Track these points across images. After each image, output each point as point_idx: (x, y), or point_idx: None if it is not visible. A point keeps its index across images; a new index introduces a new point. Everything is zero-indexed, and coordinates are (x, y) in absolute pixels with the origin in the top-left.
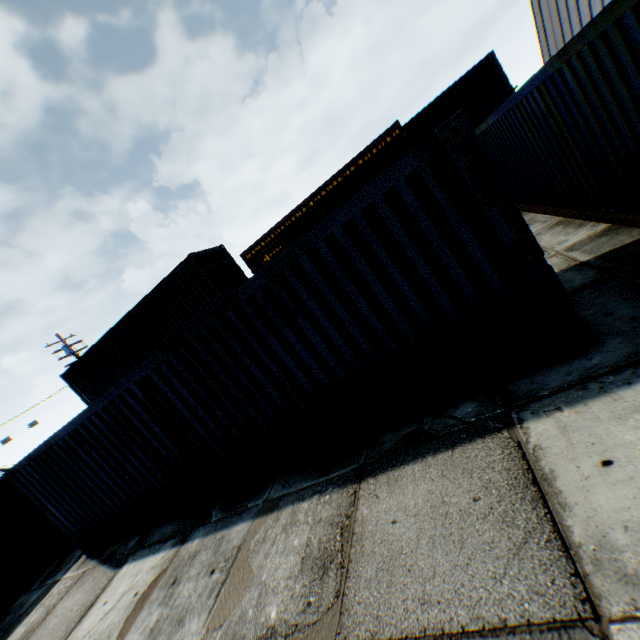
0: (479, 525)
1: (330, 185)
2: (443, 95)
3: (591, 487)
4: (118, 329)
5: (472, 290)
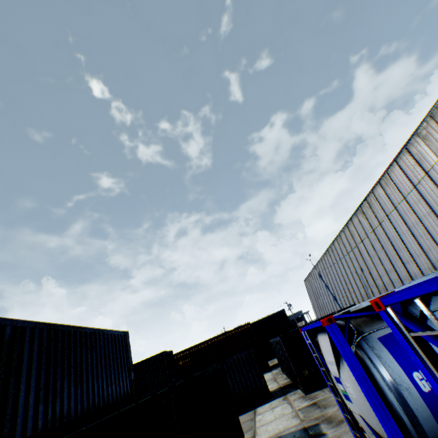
0: (246, 416)
1: (219, 337)
2: (267, 316)
3: (261, 409)
4: None
5: (253, 380)
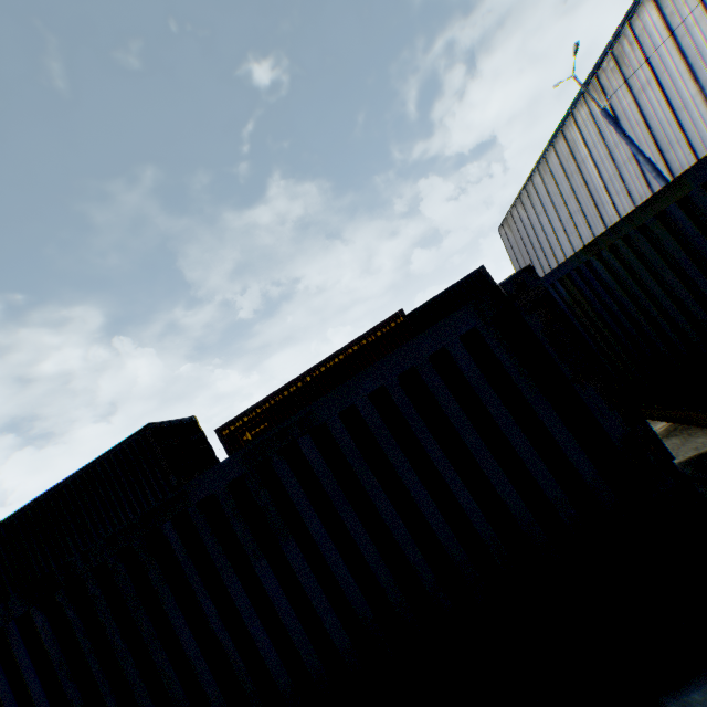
0: None
1: (331, 361)
2: (443, 293)
3: None
4: (7, 526)
5: (571, 508)
